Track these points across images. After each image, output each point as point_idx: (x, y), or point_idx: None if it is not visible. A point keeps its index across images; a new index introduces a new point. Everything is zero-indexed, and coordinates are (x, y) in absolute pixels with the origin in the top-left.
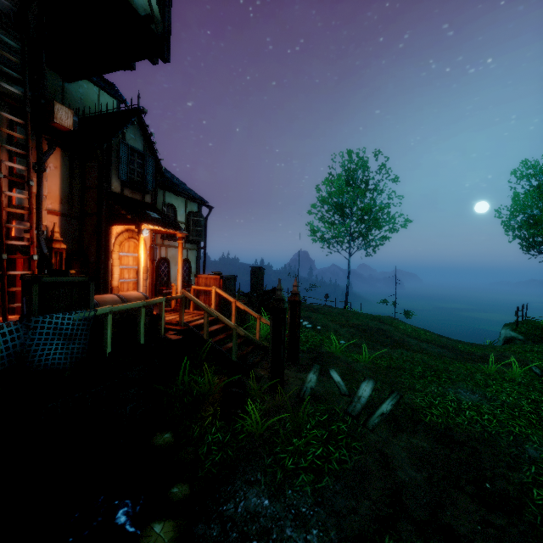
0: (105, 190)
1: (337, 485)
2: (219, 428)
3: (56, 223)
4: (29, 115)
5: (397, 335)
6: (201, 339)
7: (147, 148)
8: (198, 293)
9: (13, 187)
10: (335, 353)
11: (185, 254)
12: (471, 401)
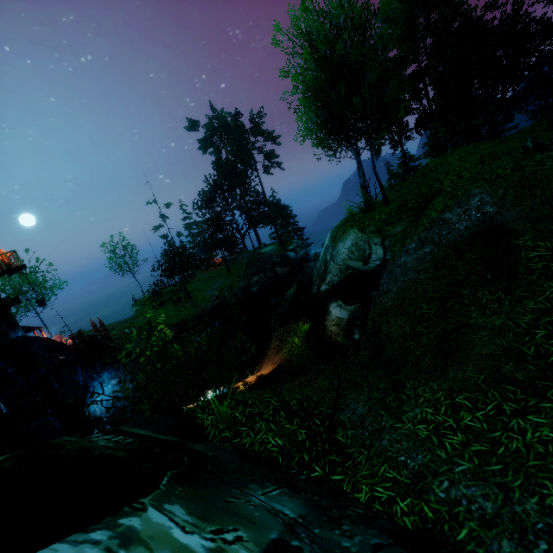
0: None
1: (139, 337)
2: None
3: None
4: None
5: (109, 328)
6: None
7: None
8: None
9: None
10: None
11: None
12: (144, 321)
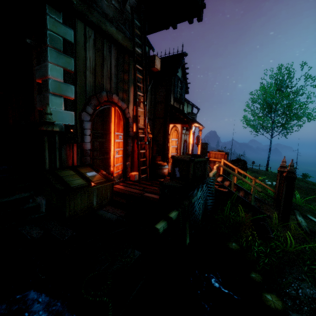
0: (169, 104)
1: None
2: (260, 243)
3: (148, 123)
4: (143, 65)
5: None
6: (229, 191)
7: (182, 77)
8: (209, 162)
9: (134, 105)
10: (297, 203)
11: (185, 137)
12: None
